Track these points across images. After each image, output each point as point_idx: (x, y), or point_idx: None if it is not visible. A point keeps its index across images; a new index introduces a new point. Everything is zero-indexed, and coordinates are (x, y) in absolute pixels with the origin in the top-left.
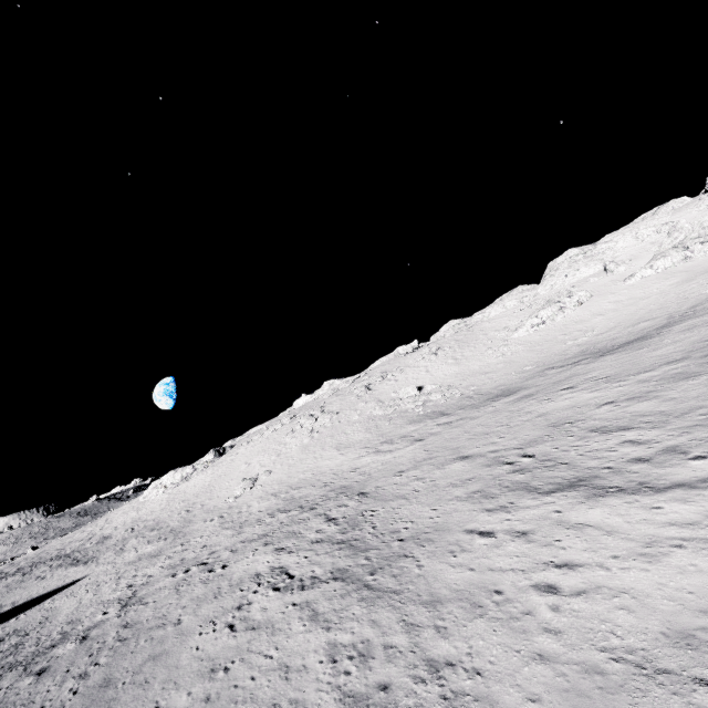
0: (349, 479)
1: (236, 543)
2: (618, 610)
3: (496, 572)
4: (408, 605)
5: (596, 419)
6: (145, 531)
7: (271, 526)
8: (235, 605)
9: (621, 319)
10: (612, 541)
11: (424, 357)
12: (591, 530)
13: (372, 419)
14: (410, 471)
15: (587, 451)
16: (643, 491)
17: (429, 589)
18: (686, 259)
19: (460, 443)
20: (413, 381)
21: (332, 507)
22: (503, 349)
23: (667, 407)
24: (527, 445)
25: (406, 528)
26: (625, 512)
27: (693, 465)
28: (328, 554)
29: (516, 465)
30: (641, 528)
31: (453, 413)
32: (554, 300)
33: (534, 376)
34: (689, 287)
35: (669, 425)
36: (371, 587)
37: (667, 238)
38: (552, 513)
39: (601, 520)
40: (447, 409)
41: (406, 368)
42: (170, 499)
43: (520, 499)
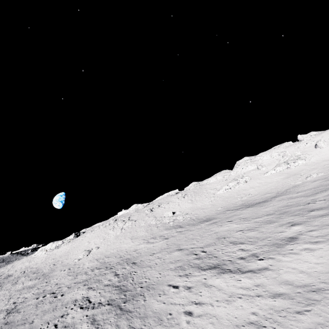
0: (131, 255)
1: (71, 283)
2: (210, 324)
3: (173, 305)
4: (134, 318)
5: (234, 237)
6: (30, 273)
7: (90, 275)
8: (60, 315)
9: (260, 191)
10: (219, 293)
11: (178, 198)
12: (213, 288)
13: (150, 226)
14: (157, 254)
15: (226, 252)
16: (237, 272)
17: (145, 311)
18: (288, 168)
19: (181, 242)
20: (171, 209)
21: (119, 268)
22: (212, 198)
23: (259, 235)
24: (205, 246)
25: (146, 281)
26: (228, 281)
27: (258, 262)
28: (109, 292)
29: (198, 255)
30: (230, 288)
31: (184, 226)
32: (236, 179)
33: (221, 213)
34: (287, 180)
35: (257, 243)
36: (122, 309)
37: (282, 158)
38: (203, 279)
39: (218, 284)
40: (182, 224)
41: (170, 202)
42: (47, 257)
43: (194, 271)
